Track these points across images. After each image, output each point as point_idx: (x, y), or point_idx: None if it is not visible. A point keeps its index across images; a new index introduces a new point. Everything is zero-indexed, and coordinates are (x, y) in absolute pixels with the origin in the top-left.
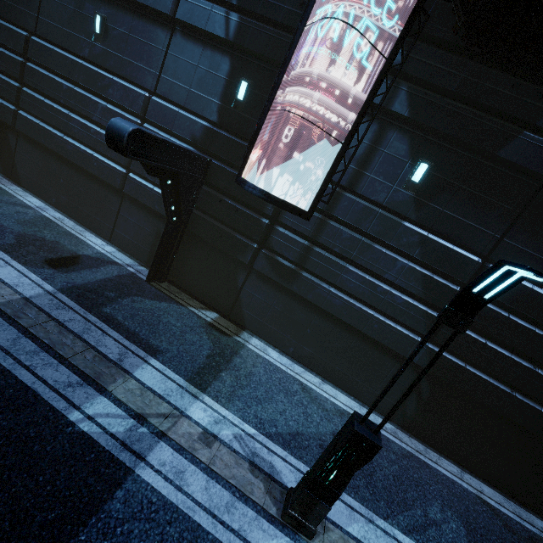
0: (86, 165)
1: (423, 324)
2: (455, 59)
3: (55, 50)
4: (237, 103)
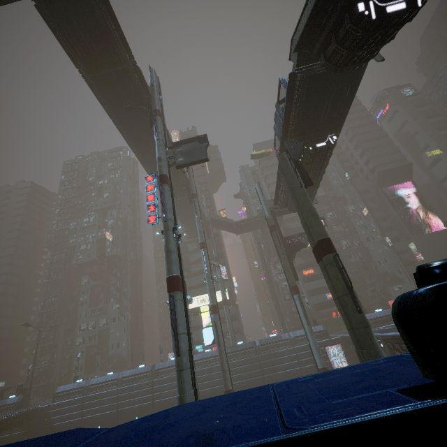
0: None
1: None
2: (351, 349)
3: None
4: None
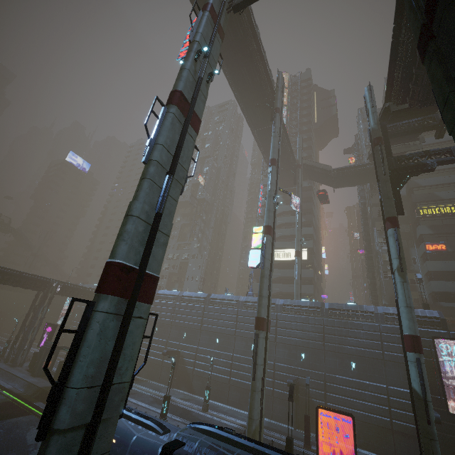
0: (370, 421)
1: None
2: None
3: (339, 377)
4: None
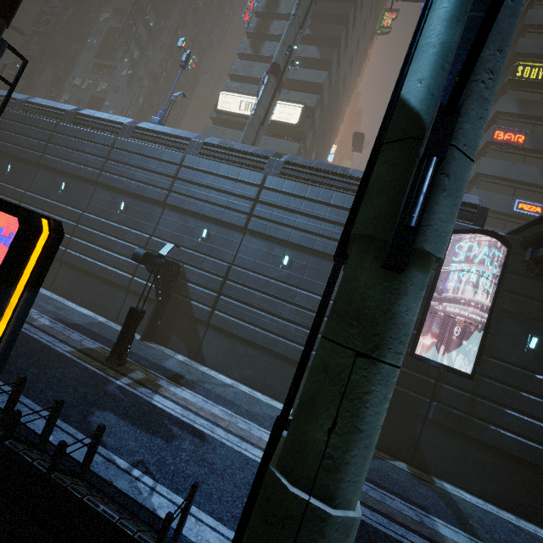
0: (274, 348)
1: None
2: (531, 282)
3: (252, 274)
4: None
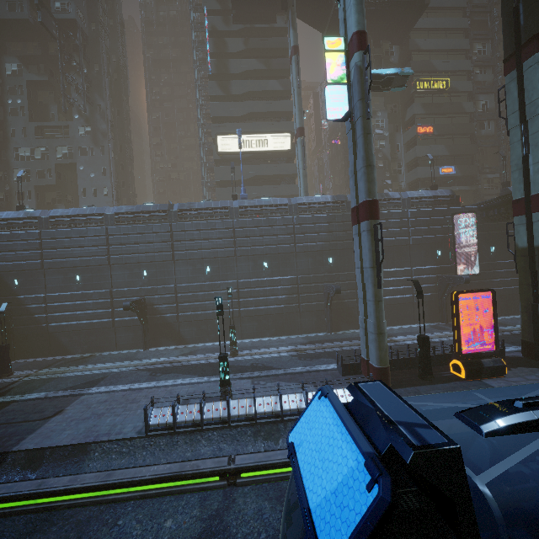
0: (397, 302)
1: (517, 282)
2: (486, 225)
3: None
4: (438, 256)
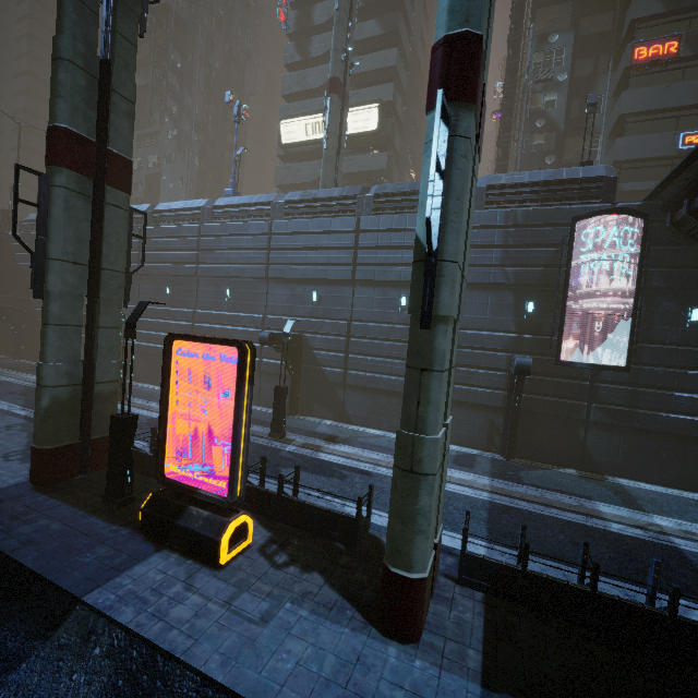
0: None
1: None
2: (681, 249)
3: (373, 325)
4: (528, 315)
